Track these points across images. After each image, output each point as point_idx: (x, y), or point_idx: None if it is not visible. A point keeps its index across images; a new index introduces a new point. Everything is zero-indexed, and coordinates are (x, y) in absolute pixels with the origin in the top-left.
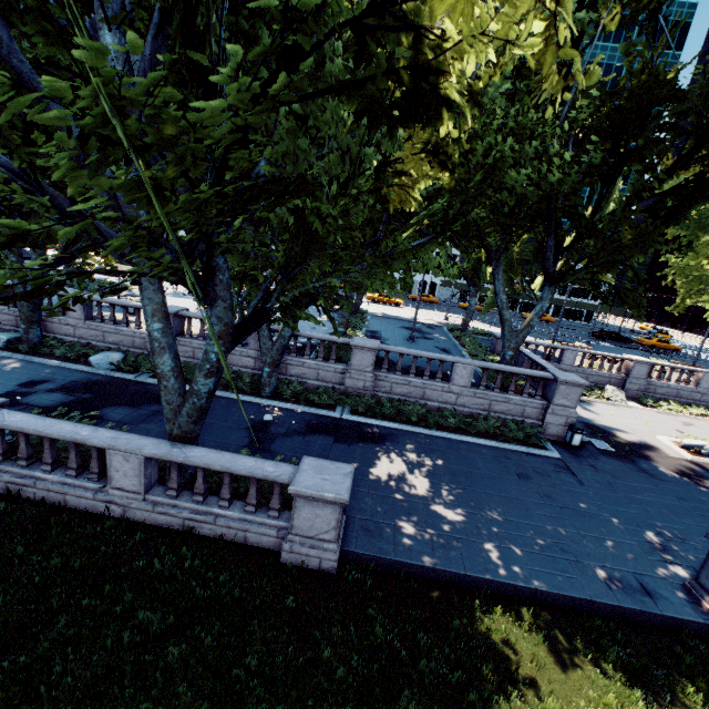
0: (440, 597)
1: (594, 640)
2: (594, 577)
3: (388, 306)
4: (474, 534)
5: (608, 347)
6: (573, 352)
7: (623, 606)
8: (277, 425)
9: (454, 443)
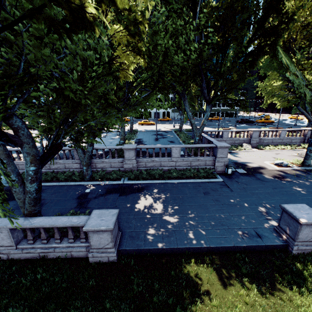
0: (167, 261)
1: (236, 264)
2: (236, 234)
3: (148, 126)
4: (182, 226)
5: (244, 126)
6: (227, 132)
7: (248, 245)
8: (91, 194)
9: (176, 184)
